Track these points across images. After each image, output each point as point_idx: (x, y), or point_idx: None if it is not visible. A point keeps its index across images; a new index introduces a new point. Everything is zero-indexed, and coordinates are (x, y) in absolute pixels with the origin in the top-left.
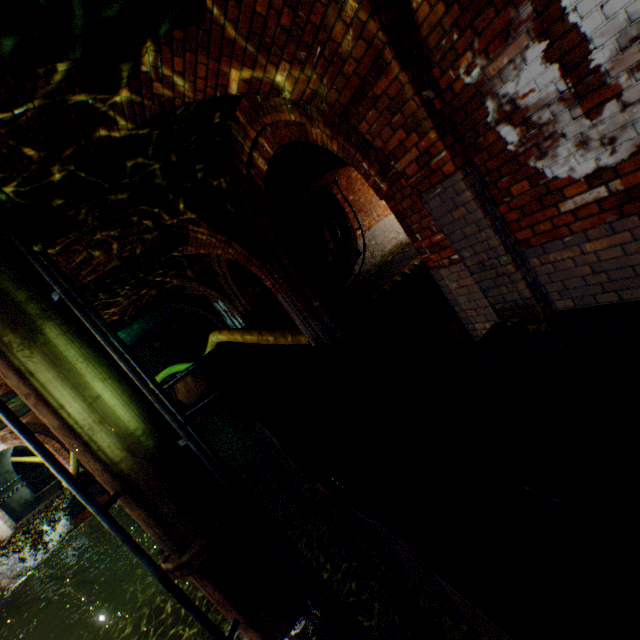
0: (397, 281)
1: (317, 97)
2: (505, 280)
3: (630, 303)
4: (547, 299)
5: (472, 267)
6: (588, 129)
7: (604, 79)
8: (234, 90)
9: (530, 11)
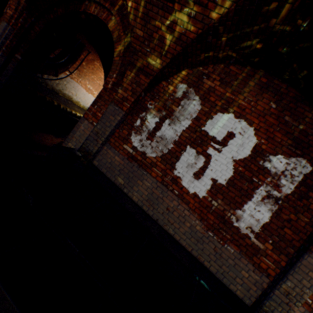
0: (55, 103)
1: (134, 50)
2: (96, 143)
3: (106, 175)
4: (95, 158)
5: (95, 131)
6: (144, 140)
7: (154, 137)
8: (129, 4)
9: (164, 114)
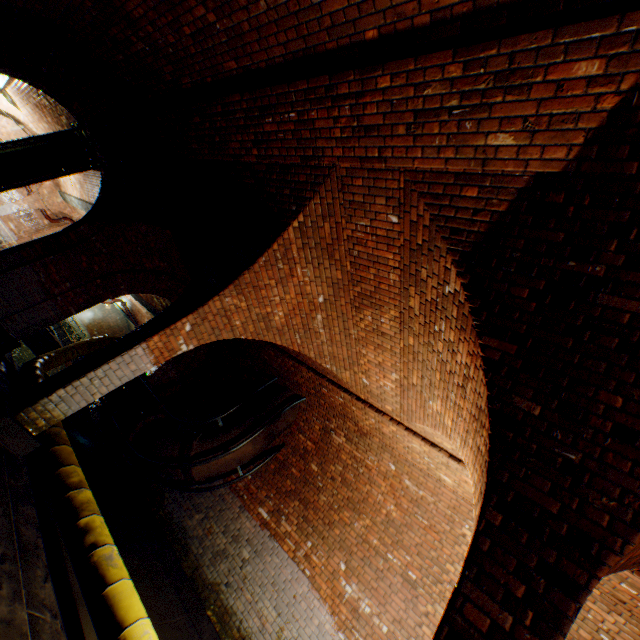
0: None
1: None
2: None
3: None
4: None
5: None
6: None
7: None
8: None
9: None
